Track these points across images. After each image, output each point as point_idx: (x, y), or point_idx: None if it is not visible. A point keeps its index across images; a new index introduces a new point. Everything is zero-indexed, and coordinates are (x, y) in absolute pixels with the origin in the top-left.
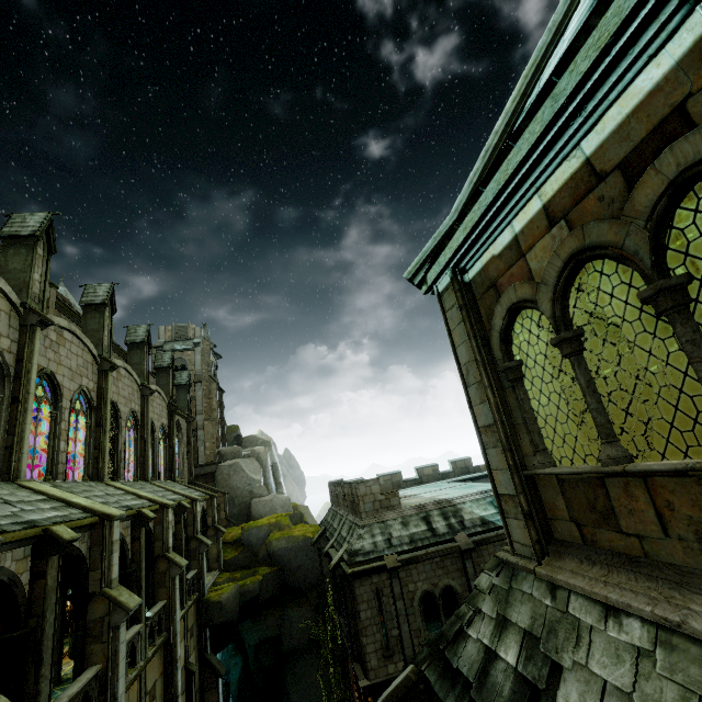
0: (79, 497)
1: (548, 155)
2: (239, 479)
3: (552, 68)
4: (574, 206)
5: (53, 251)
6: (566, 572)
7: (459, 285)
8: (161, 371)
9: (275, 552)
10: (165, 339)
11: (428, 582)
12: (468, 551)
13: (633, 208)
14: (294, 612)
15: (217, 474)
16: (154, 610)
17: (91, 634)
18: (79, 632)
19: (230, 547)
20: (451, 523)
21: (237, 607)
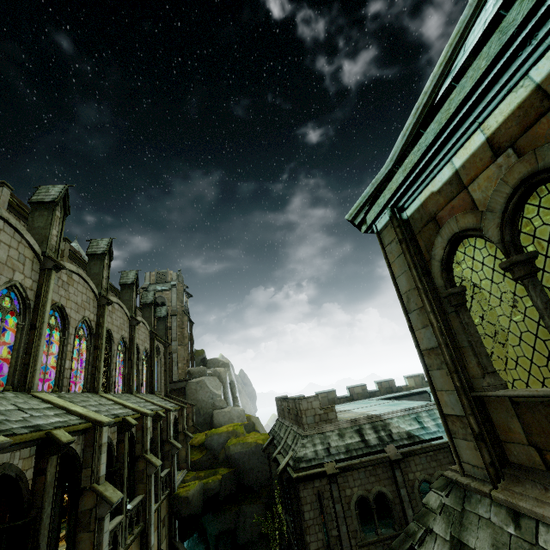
0: (77, 406)
1: (493, 89)
2: (204, 394)
3: (478, 31)
4: (523, 133)
5: (67, 213)
6: (529, 499)
7: (397, 222)
8: (146, 306)
9: (232, 455)
10: (149, 282)
11: (362, 488)
12: (397, 461)
13: None
14: (247, 508)
15: (187, 389)
16: (133, 503)
17: (81, 523)
18: (71, 521)
19: (196, 450)
20: (381, 436)
21: (201, 502)
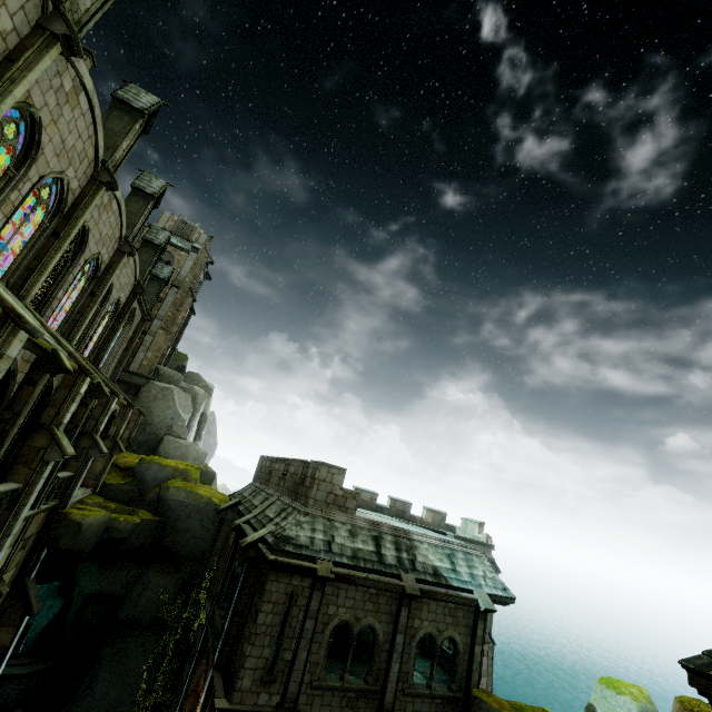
0: None
1: None
2: (164, 407)
3: None
4: None
5: None
6: None
7: None
8: (149, 245)
9: (168, 501)
10: (164, 226)
11: (352, 613)
12: (412, 597)
13: None
14: (155, 577)
15: (143, 390)
16: None
17: None
18: None
19: (118, 472)
20: (402, 557)
21: (95, 540)
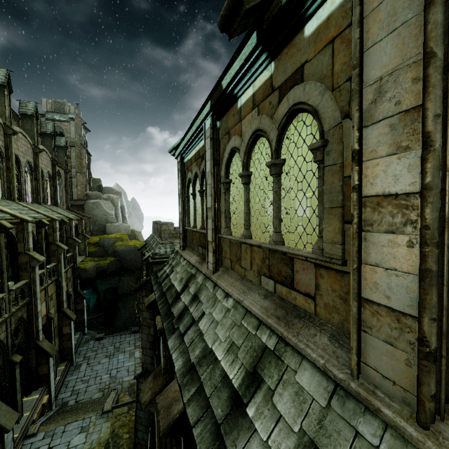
0: (6, 208)
1: (194, 141)
2: (99, 212)
3: None
4: (197, 159)
5: None
6: (185, 253)
7: (181, 163)
8: (46, 136)
9: (118, 251)
10: (46, 109)
11: None
12: None
13: (201, 169)
14: (126, 278)
15: (85, 206)
16: (50, 265)
17: (21, 268)
18: (15, 267)
19: (92, 246)
20: None
21: (95, 272)
